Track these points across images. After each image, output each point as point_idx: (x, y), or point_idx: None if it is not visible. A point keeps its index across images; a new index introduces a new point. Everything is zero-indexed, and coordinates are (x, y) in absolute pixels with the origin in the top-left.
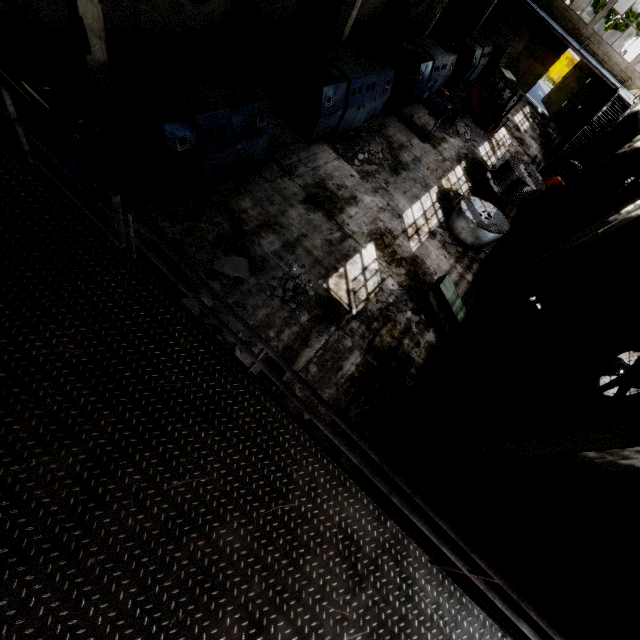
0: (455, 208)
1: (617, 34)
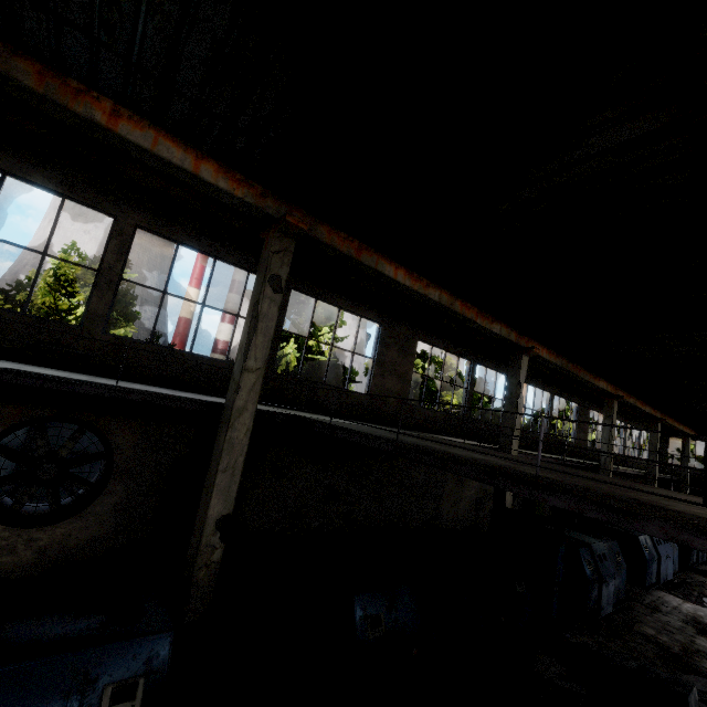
0: None
1: None
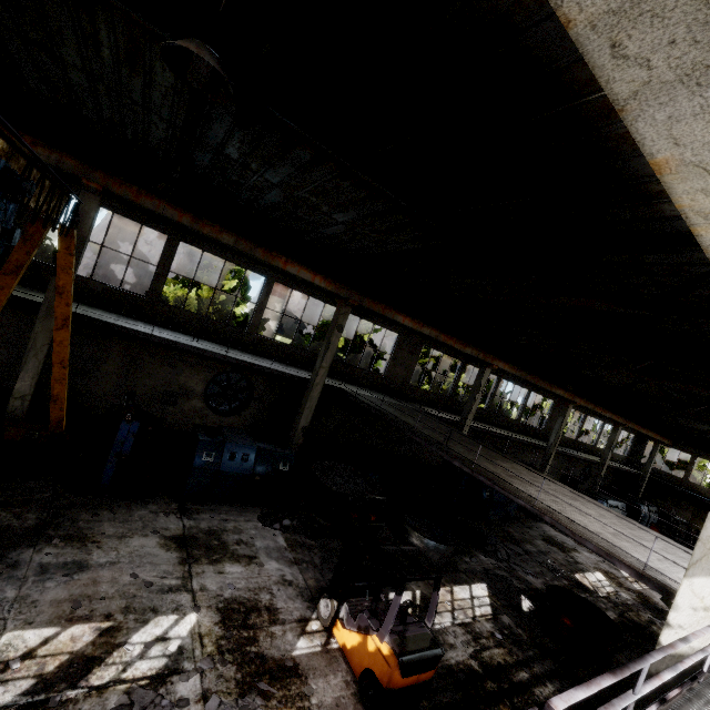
0: None
1: None
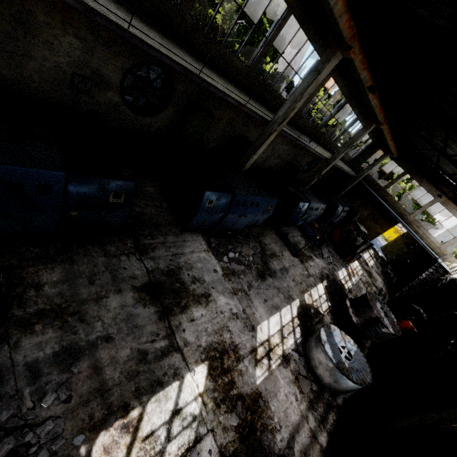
0: (314, 327)
1: (423, 224)
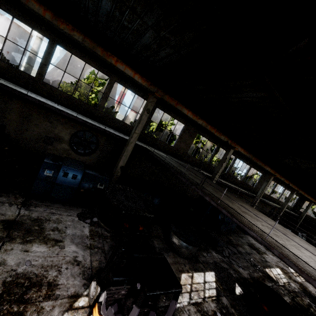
0: None
1: None
